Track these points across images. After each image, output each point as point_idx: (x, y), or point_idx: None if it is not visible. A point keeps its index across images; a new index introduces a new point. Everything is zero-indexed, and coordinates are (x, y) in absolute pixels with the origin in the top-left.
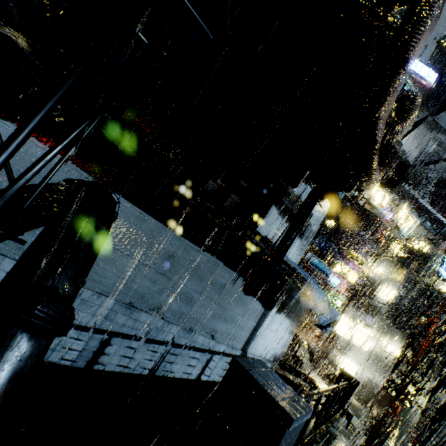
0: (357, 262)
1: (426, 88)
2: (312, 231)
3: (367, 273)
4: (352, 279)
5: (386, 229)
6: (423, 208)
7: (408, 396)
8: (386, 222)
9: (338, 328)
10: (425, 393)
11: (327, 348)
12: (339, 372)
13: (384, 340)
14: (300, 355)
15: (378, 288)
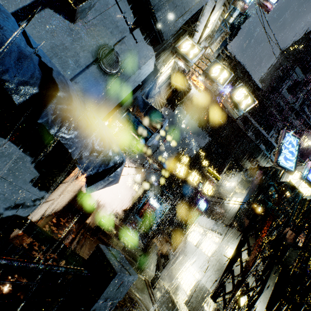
0: (213, 177)
1: (268, 9)
2: (125, 72)
3: (221, 187)
4: (208, 191)
5: (243, 164)
6: (270, 144)
7: (238, 309)
8: (224, 100)
9: (190, 236)
10: (260, 305)
11: (178, 256)
12: (93, 252)
13: (225, 244)
14: (147, 260)
15: (227, 197)
